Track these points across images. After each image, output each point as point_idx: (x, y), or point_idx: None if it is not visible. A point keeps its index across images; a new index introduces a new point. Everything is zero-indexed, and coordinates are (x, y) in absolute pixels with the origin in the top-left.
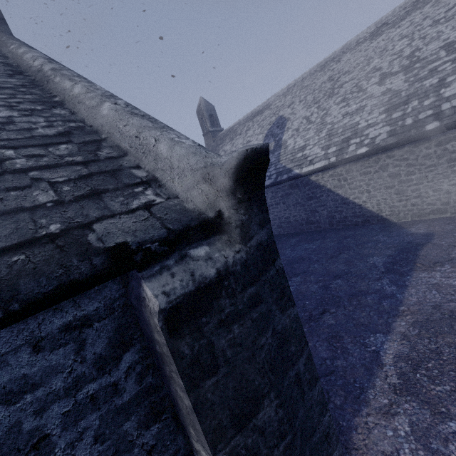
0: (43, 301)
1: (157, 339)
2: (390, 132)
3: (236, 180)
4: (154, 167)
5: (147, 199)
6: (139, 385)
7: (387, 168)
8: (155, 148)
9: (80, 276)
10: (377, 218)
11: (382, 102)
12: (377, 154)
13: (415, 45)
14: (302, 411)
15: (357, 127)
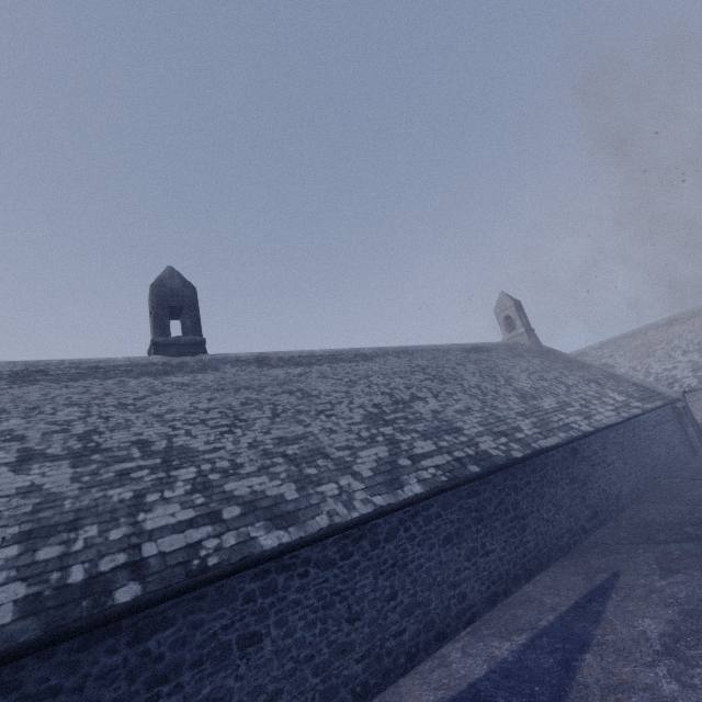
0: (671, 403)
1: (679, 412)
2: (698, 382)
3: (682, 393)
4: (660, 391)
5: (665, 395)
6: (677, 418)
7: (701, 399)
8: (658, 388)
9: (672, 402)
10: (701, 427)
11: (688, 366)
12: (693, 392)
13: (700, 338)
14: (701, 434)
15: (676, 378)
